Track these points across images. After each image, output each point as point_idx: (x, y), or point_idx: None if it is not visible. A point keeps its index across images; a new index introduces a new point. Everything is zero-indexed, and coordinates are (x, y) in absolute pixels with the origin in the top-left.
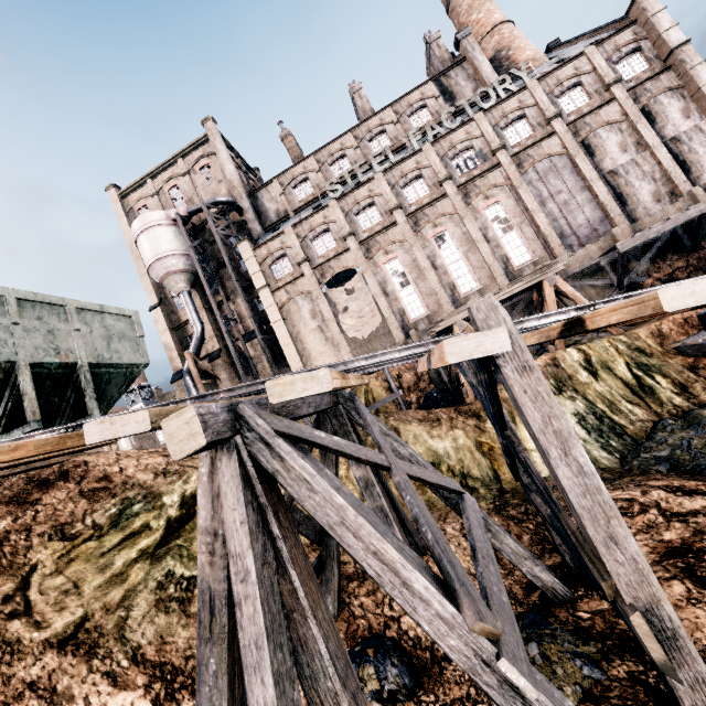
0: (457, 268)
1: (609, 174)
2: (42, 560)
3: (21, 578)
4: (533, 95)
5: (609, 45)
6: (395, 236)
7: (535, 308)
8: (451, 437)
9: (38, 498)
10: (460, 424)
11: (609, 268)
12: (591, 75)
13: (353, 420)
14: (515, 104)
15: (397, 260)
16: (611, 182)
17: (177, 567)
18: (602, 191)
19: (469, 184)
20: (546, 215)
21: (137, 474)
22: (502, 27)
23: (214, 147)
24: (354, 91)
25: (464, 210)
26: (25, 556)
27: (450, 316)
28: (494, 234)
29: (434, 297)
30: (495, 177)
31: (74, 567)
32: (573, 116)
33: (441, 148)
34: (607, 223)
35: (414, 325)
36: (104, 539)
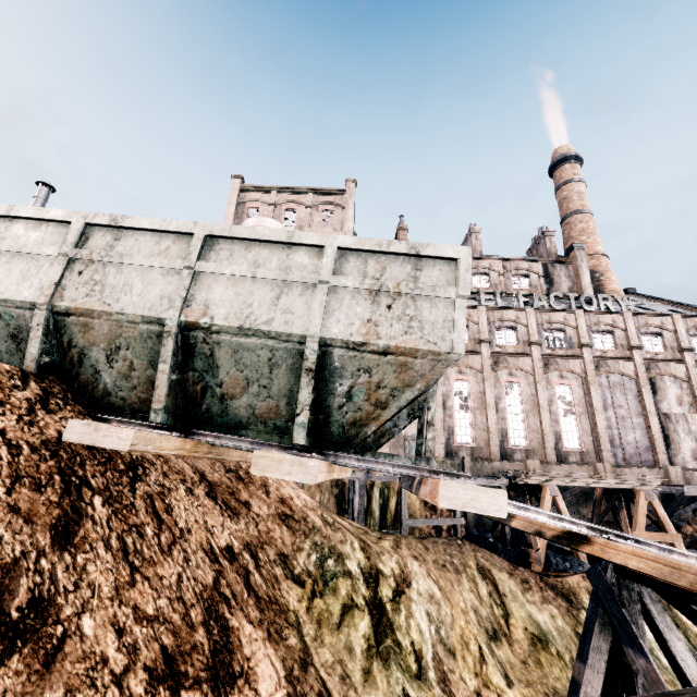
0: (514, 420)
1: (663, 415)
2: (297, 609)
3: (296, 632)
4: (625, 322)
5: (690, 321)
6: (474, 363)
7: (594, 501)
8: (548, 612)
9: (247, 499)
10: (552, 599)
11: (659, 498)
12: (671, 334)
13: (643, 602)
14: (609, 320)
15: (466, 384)
16: (663, 422)
17: (406, 685)
18: (656, 426)
19: (552, 358)
20: (604, 419)
21: (308, 511)
22: (602, 257)
23: (346, 202)
24: (474, 231)
25: (541, 376)
26: (281, 593)
27: (540, 473)
28: (557, 409)
29: (485, 433)
30: (575, 364)
31: (327, 636)
32: (649, 355)
33: (541, 318)
34: (650, 453)
35: (456, 449)
36: (326, 601)
